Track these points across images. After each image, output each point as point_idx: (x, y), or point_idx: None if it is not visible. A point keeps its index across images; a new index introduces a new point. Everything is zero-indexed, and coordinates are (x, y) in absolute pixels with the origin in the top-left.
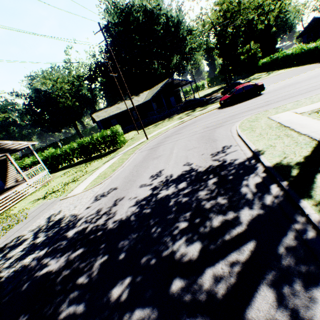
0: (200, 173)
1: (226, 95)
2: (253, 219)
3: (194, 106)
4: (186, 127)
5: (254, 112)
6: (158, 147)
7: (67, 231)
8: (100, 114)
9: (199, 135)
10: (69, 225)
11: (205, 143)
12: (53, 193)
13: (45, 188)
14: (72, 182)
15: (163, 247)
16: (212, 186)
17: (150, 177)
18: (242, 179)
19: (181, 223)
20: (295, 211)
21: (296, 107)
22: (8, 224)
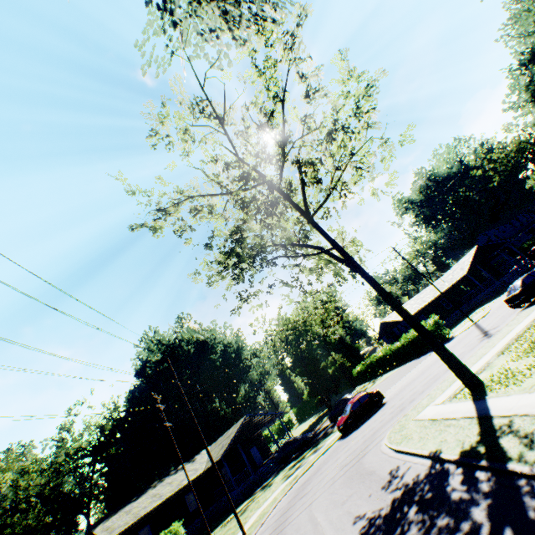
0: (387, 514)
1: (342, 415)
2: (488, 510)
3: (297, 452)
4: (309, 481)
5: (392, 421)
6: (282, 531)
7: None
8: (115, 522)
9: (343, 478)
10: None
11: (361, 482)
12: None
13: None
14: None
15: None
16: (417, 516)
17: None
18: (443, 487)
19: None
20: (512, 478)
21: (432, 399)
22: None
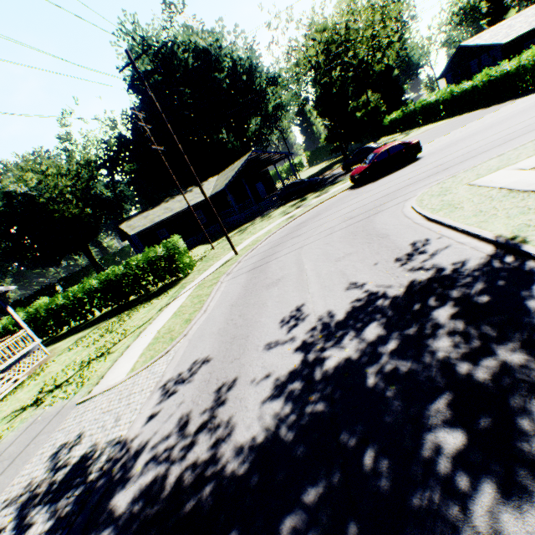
0: (398, 299)
1: (361, 166)
2: None
3: (301, 193)
4: (305, 225)
5: (428, 182)
6: (267, 265)
7: (110, 494)
8: (136, 223)
9: (344, 233)
10: (111, 475)
11: (366, 244)
12: (56, 389)
13: (36, 380)
14: (97, 358)
15: (438, 525)
16: (454, 324)
17: (280, 325)
18: (521, 299)
19: (443, 435)
20: None
21: (512, 161)
22: None
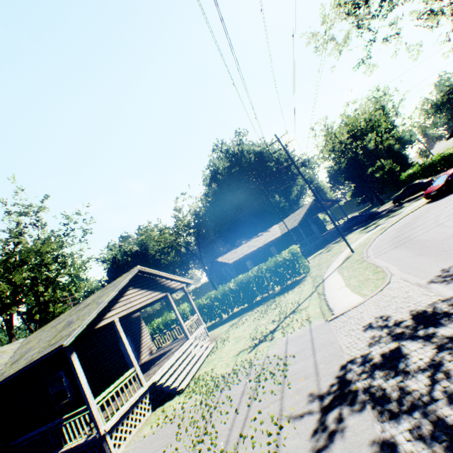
0: None
1: (432, 186)
2: None
3: (359, 225)
4: (412, 223)
5: None
6: (412, 240)
7: None
8: (229, 256)
9: None
10: None
11: None
12: (273, 332)
13: (230, 341)
14: (291, 313)
15: None
16: None
17: None
18: None
19: None
20: None
21: None
22: (258, 374)
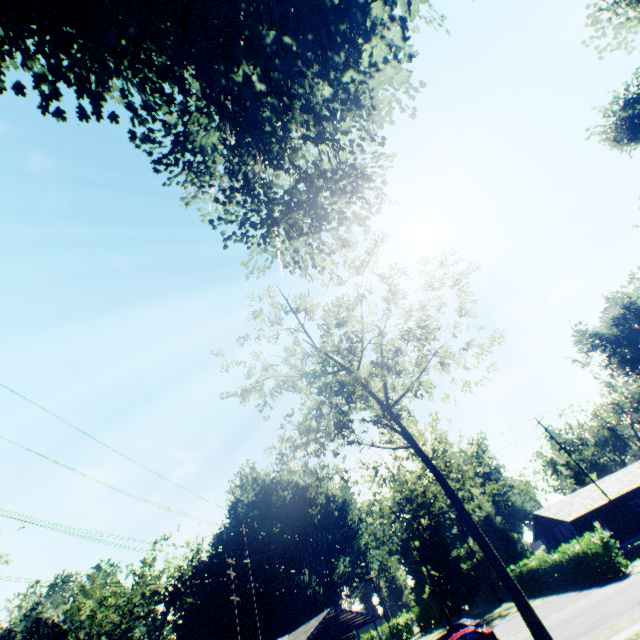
0: None
1: None
2: None
3: None
4: None
5: None
6: None
7: None
8: None
9: None
10: None
11: None
12: None
13: None
14: None
15: None
16: None
17: None
18: None
19: None
20: None
21: None
22: None
